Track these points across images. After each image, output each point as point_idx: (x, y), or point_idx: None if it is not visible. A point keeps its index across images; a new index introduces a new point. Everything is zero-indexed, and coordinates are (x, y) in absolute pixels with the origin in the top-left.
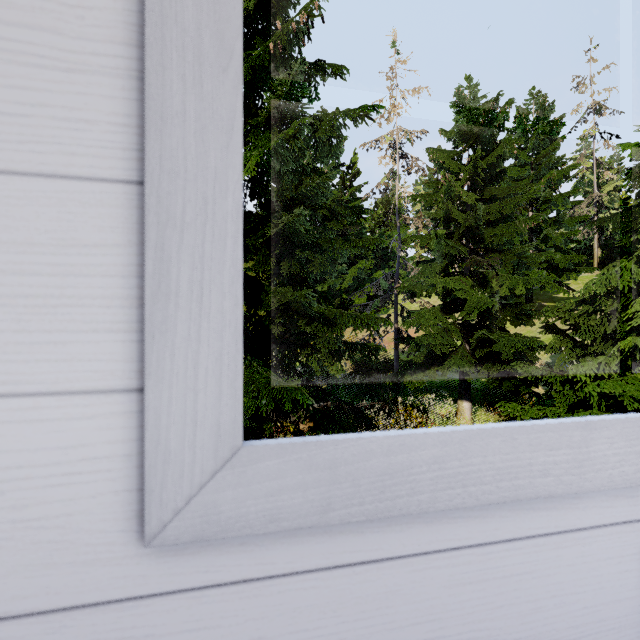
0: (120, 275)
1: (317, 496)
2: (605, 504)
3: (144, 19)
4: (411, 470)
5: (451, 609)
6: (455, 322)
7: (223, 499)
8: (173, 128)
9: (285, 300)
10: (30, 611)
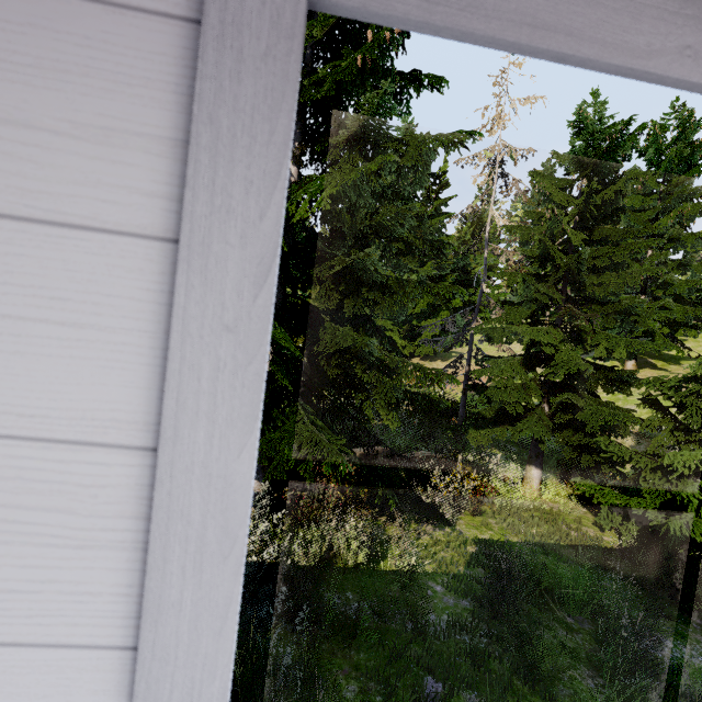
0: None
1: None
2: None
3: (151, 514)
4: None
5: None
6: (536, 378)
7: None
8: (168, 617)
9: (344, 344)
10: None
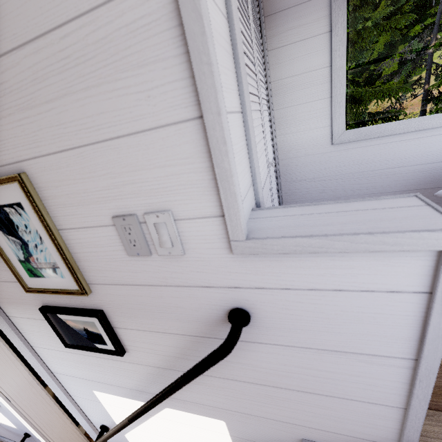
0: (328, 111)
1: (355, 137)
2: (414, 135)
3: (332, 74)
4: (371, 132)
5: (378, 153)
6: None
7: (342, 138)
8: (336, 89)
9: None
10: (319, 153)
